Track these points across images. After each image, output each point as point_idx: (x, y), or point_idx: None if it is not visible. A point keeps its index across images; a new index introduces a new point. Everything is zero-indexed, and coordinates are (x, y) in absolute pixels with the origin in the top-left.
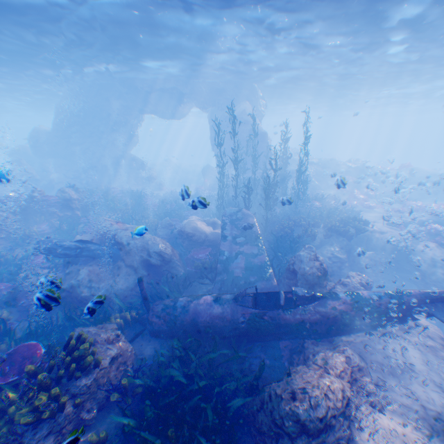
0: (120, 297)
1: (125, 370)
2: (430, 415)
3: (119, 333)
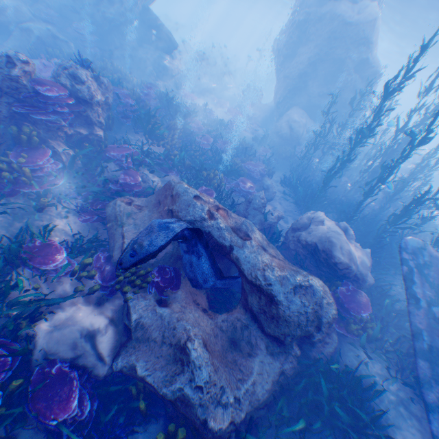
0: (259, 404)
1: None
2: None
3: None
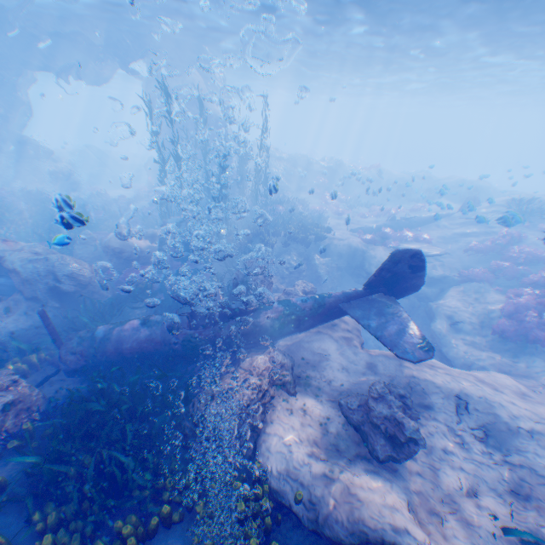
0: (22, 339)
1: (31, 416)
2: (333, 390)
3: (17, 378)
